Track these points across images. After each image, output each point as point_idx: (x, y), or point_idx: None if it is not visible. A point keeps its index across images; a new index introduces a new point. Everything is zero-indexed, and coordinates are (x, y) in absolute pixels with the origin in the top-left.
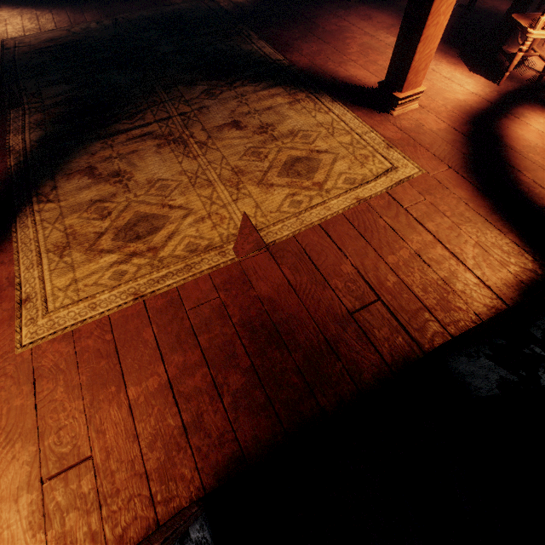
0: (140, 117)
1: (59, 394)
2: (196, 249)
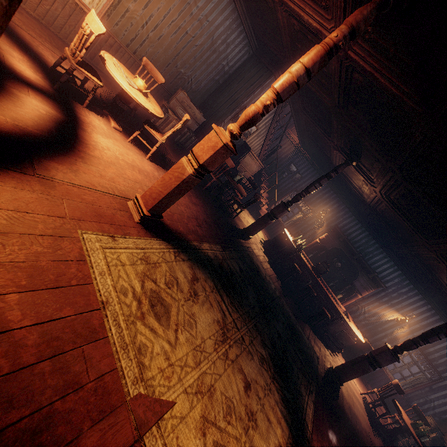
0: (234, 309)
1: (36, 247)
2: (141, 353)
